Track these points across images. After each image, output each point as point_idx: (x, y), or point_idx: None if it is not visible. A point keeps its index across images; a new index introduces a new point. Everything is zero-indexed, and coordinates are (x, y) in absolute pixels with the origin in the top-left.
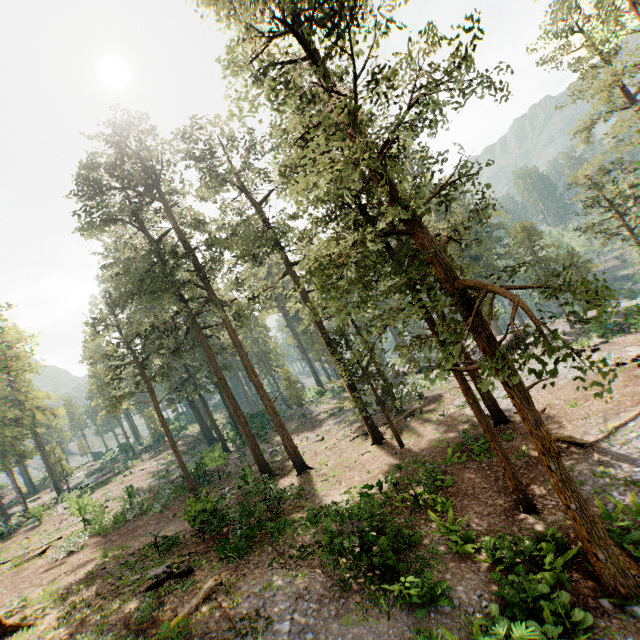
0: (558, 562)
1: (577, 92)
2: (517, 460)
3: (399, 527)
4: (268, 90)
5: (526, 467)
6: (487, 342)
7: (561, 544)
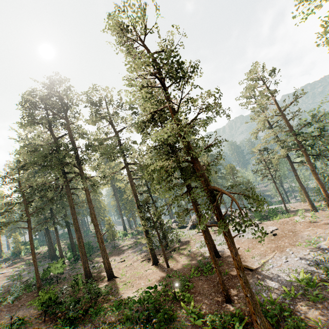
0: (241, 326)
1: (253, 118)
2: (223, 276)
3: (166, 309)
4: (143, 94)
5: (227, 280)
6: (218, 214)
7: (242, 317)
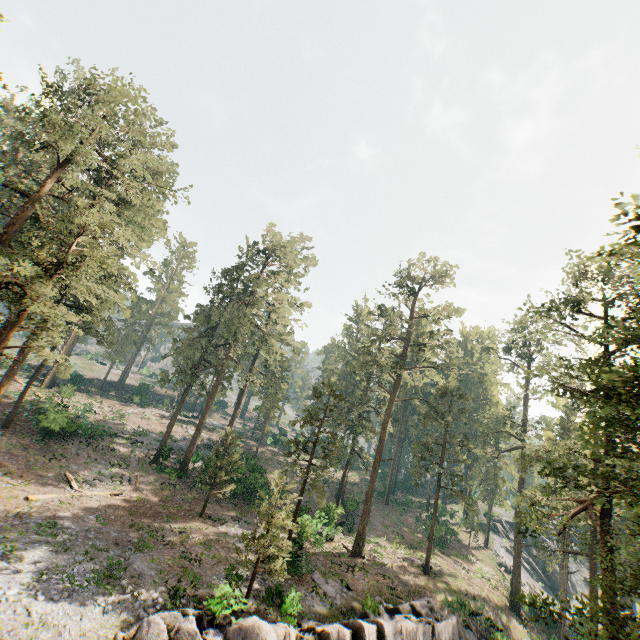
0: None
1: None
2: None
3: None
4: None
5: None
6: None
7: None
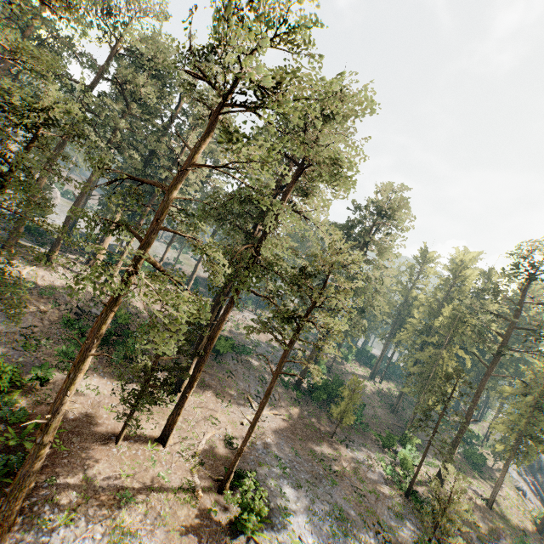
0: None
1: None
2: None
3: None
4: None
5: None
6: None
7: None
